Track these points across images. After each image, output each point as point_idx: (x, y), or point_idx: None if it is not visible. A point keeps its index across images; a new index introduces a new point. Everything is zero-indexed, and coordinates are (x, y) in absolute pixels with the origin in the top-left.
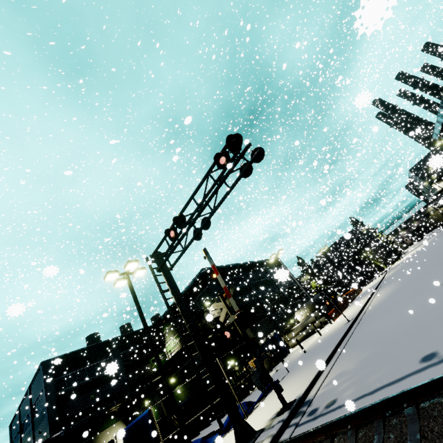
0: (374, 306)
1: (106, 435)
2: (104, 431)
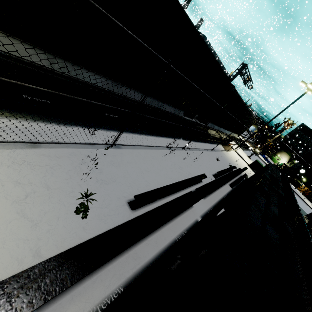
0: (311, 210)
1: (284, 154)
2: (285, 153)
